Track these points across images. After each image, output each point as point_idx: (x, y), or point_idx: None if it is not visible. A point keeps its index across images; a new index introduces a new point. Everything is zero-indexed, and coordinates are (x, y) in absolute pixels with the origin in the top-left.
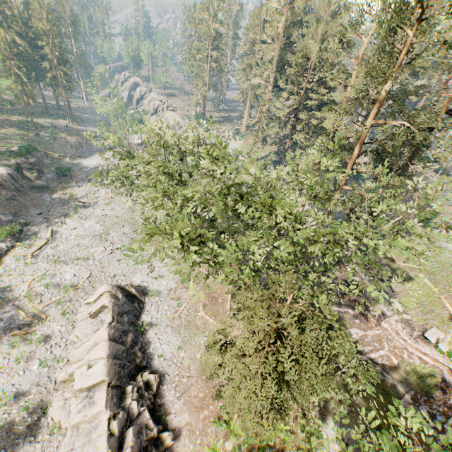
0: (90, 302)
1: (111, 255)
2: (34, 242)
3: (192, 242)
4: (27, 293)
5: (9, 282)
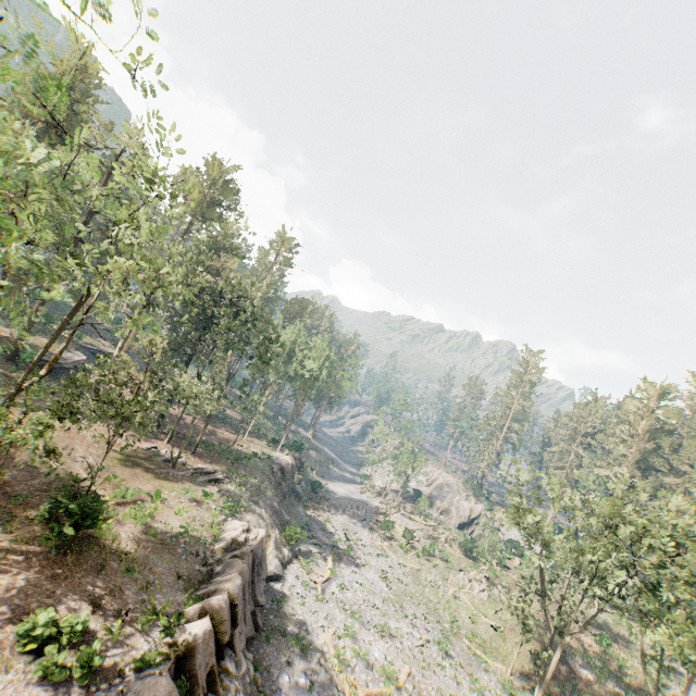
0: None
1: (424, 648)
2: (312, 567)
3: None
4: (336, 649)
5: (301, 616)
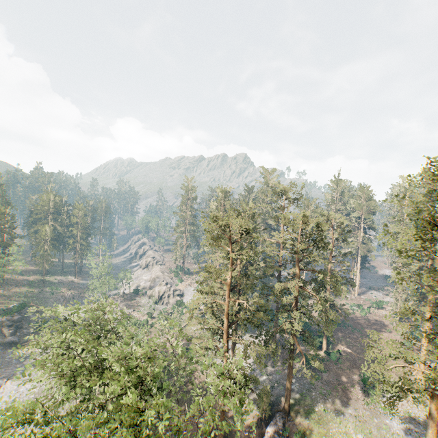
0: None
1: (22, 429)
2: None
3: (37, 425)
4: None
5: None
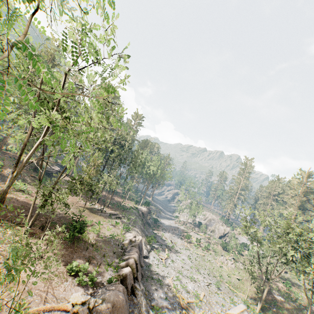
0: (232, 313)
1: (209, 286)
2: (159, 253)
3: None
4: (174, 284)
5: (158, 272)
